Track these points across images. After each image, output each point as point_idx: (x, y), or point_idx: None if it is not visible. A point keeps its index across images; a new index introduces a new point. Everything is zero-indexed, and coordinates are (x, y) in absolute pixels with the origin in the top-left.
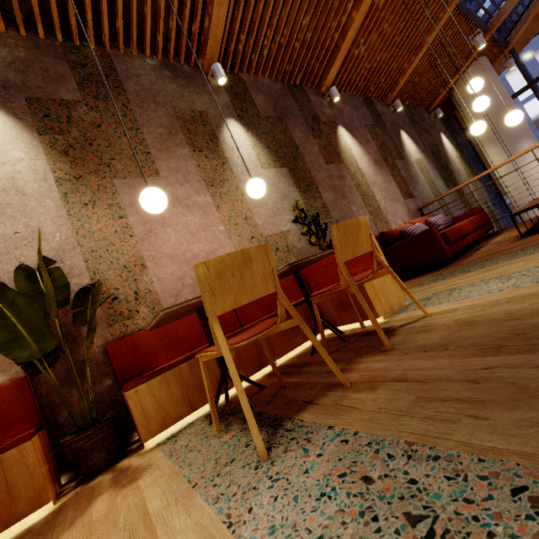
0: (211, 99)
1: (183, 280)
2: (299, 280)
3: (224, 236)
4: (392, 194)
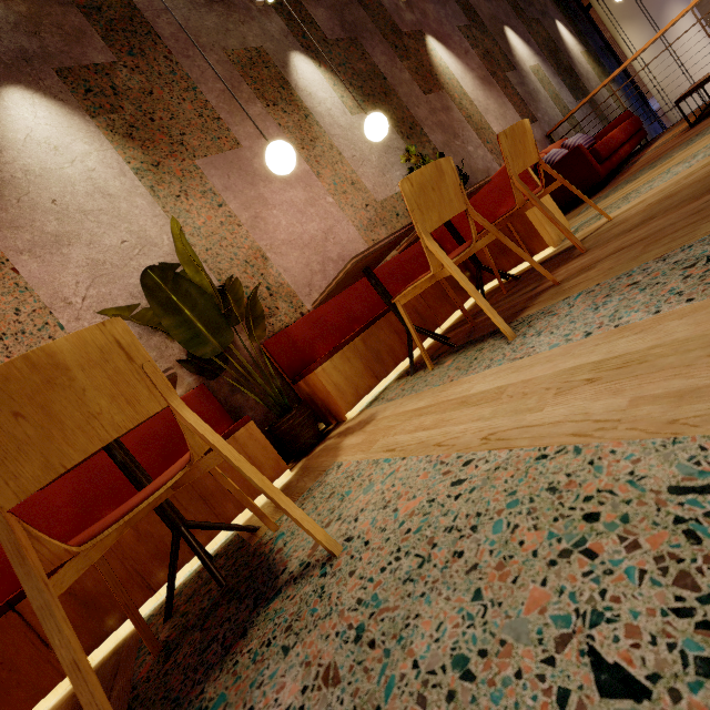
0: (263, 28)
1: (310, 268)
2: (451, 227)
3: (336, 209)
4: (510, 121)
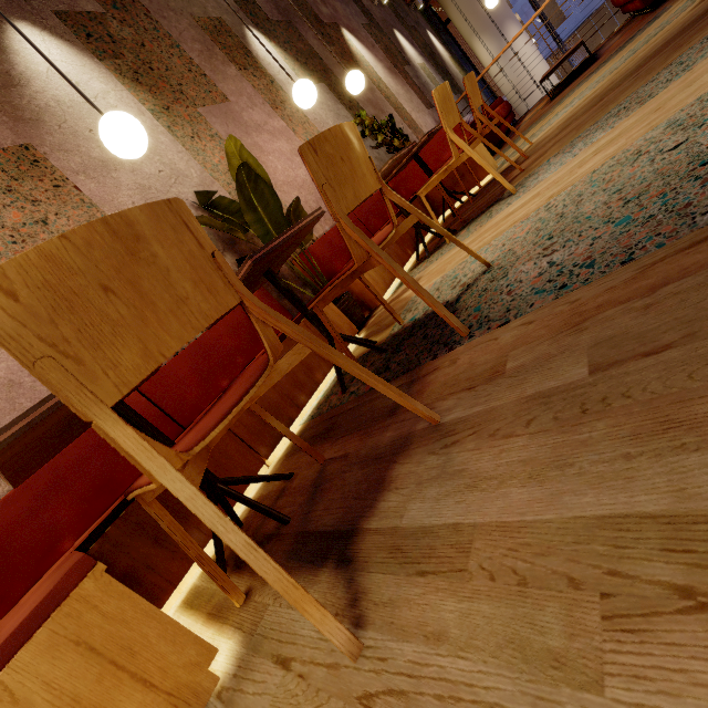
0: (218, 2)
1: (308, 205)
2: (421, 162)
3: None
4: (416, 105)
